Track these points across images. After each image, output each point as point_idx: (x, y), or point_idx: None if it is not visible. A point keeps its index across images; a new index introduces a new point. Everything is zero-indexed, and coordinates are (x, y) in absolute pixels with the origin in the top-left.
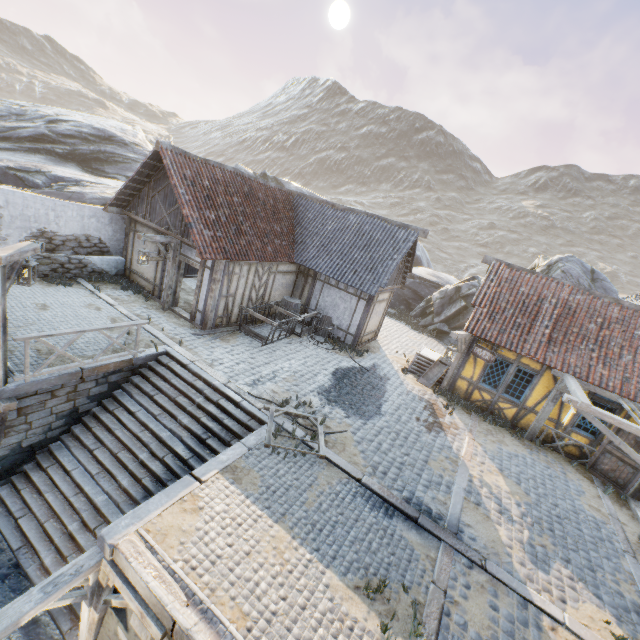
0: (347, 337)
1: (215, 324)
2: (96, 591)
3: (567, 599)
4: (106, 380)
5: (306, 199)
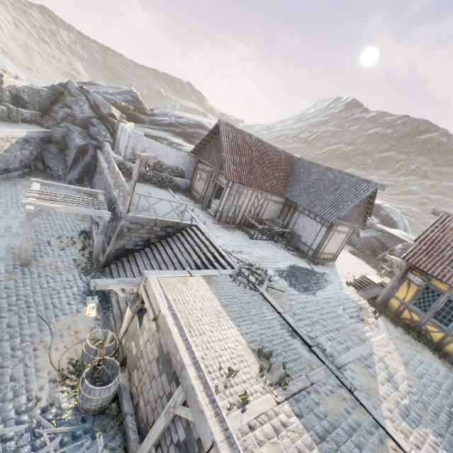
0: (309, 251)
1: (226, 221)
2: (134, 300)
3: (422, 448)
4: (165, 229)
5: (301, 161)
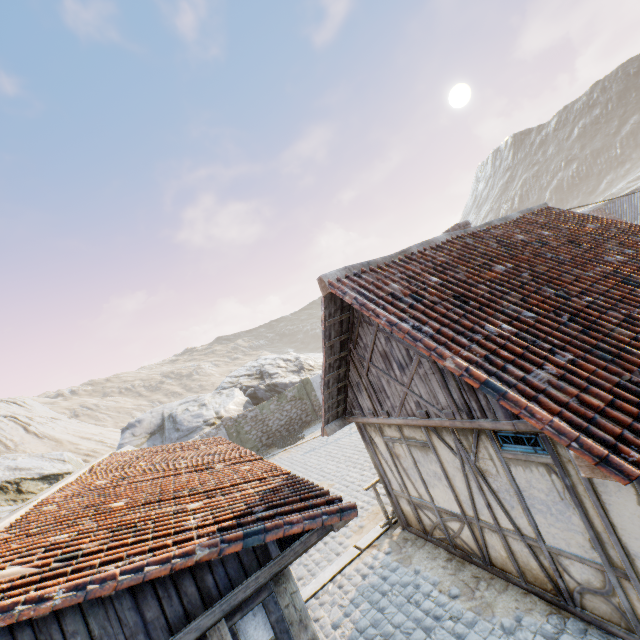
0: None
1: None
2: None
3: None
4: None
5: (612, 203)
